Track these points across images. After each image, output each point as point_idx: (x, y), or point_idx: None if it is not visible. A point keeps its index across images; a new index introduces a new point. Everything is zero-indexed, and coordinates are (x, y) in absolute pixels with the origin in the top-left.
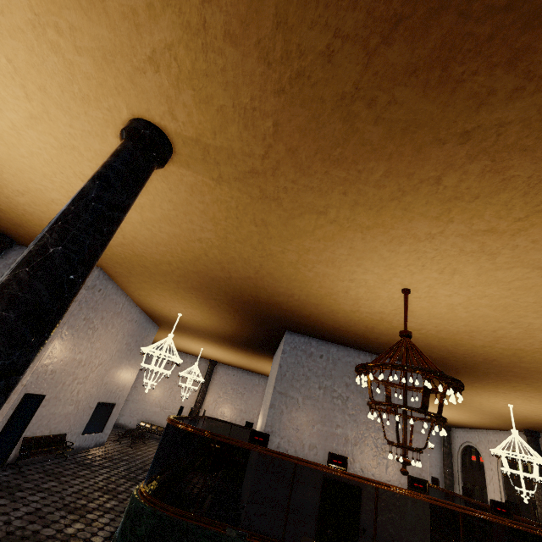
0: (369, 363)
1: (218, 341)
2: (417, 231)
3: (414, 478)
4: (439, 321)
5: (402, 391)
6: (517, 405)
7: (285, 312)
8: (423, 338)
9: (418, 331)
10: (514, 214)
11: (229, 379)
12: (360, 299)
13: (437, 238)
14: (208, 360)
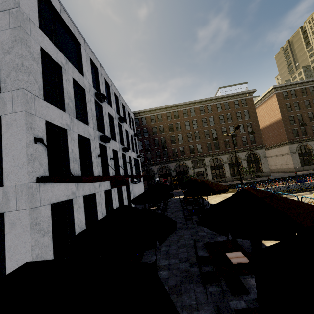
0: None
1: None
2: None
3: None
4: None
5: None
6: None
7: None
8: None
9: None
10: None
11: None
12: None
13: None
14: None
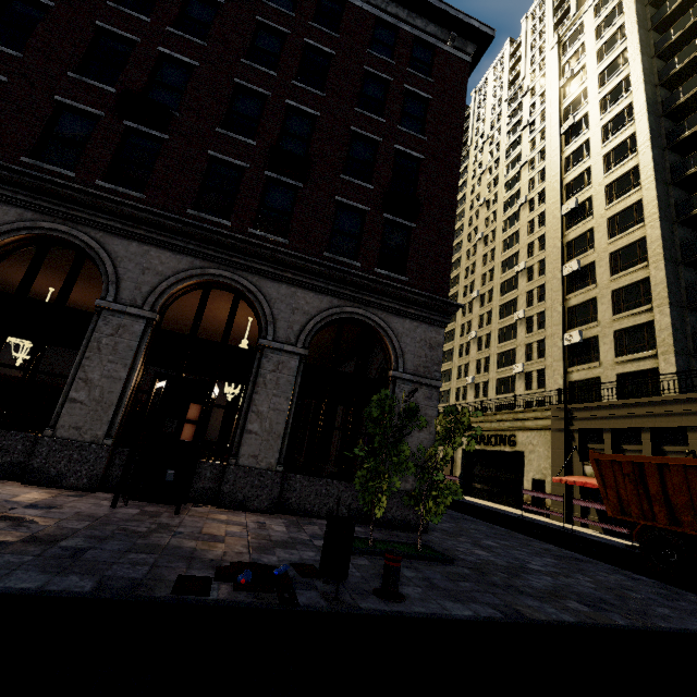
0: None
1: None
2: (4, 263)
3: None
4: None
5: None
6: None
7: None
8: None
9: None
10: (21, 261)
11: None
12: (47, 293)
13: (16, 266)
14: None
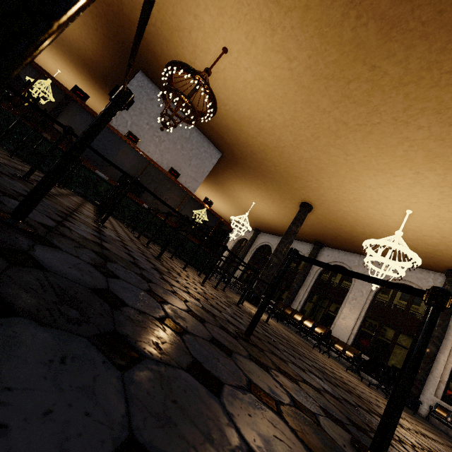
0: (172, 60)
1: (77, 64)
2: None
3: (174, 170)
4: (237, 99)
5: (201, 157)
6: (257, 203)
7: (143, 40)
8: (226, 116)
9: (225, 107)
10: None
11: (82, 122)
12: (197, 47)
13: None
14: (65, 94)
